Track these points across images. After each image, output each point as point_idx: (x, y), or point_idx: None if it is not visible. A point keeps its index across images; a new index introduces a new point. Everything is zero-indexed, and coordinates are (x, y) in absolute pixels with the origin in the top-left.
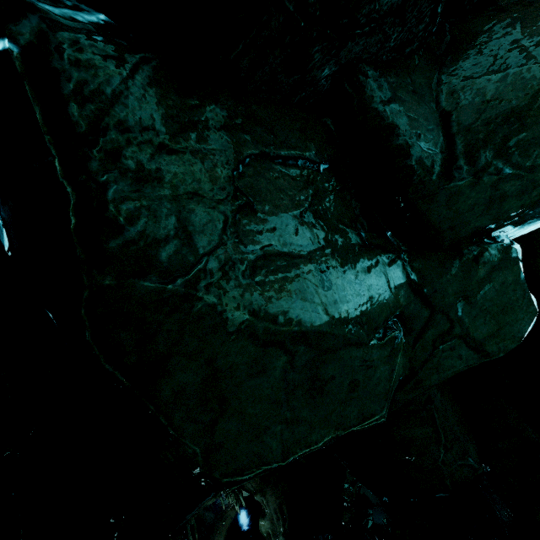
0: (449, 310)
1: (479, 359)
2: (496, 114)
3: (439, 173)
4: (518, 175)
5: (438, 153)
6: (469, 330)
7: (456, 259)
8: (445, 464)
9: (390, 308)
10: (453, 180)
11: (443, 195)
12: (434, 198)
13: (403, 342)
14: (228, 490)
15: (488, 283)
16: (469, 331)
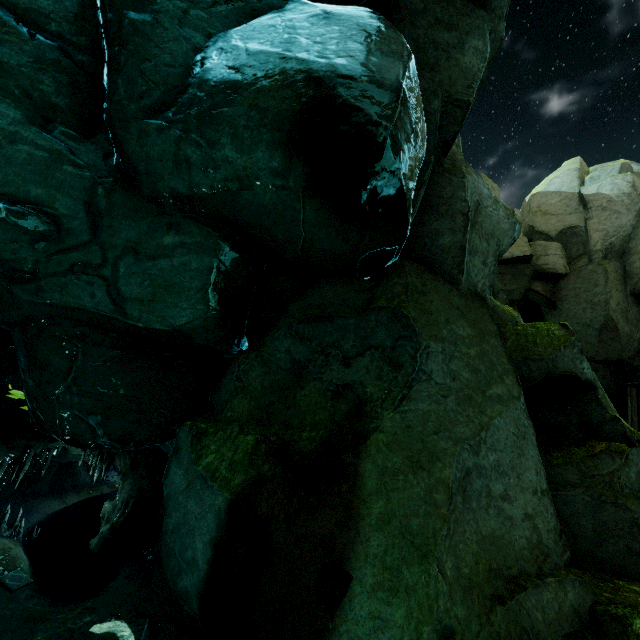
0: (110, 249)
1: (114, 311)
2: (225, 81)
3: (144, 106)
4: (198, 142)
5: (161, 91)
6: (119, 280)
7: (152, 213)
8: (59, 401)
9: (28, 195)
10: (150, 119)
11: (135, 127)
12: (129, 127)
13: (2, 219)
14: (94, 451)
15: (168, 253)
16: (119, 281)
